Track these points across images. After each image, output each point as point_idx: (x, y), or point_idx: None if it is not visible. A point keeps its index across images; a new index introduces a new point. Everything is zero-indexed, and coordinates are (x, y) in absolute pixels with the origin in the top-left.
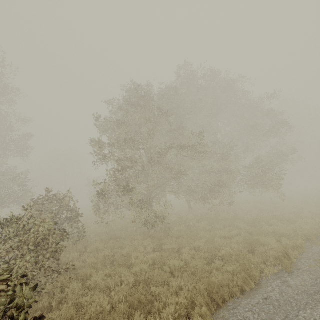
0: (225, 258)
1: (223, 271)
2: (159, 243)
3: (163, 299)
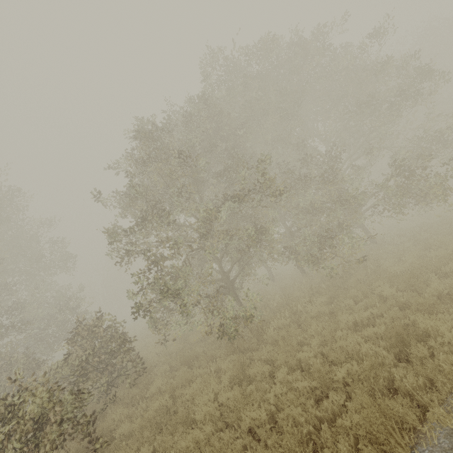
0: (349, 384)
1: (339, 426)
2: (239, 367)
3: None
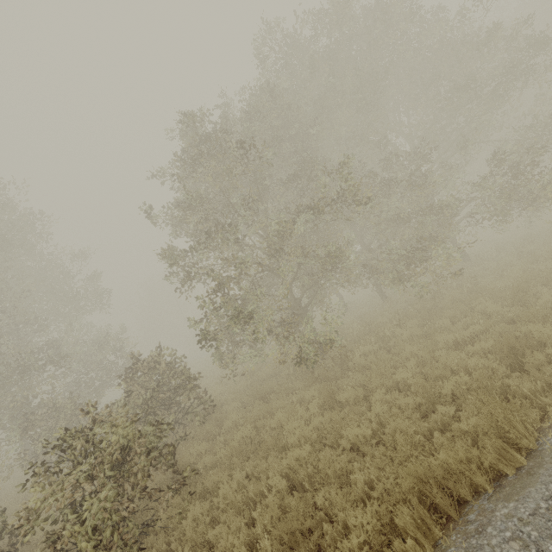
0: (458, 396)
1: (454, 431)
2: (328, 393)
3: (339, 515)
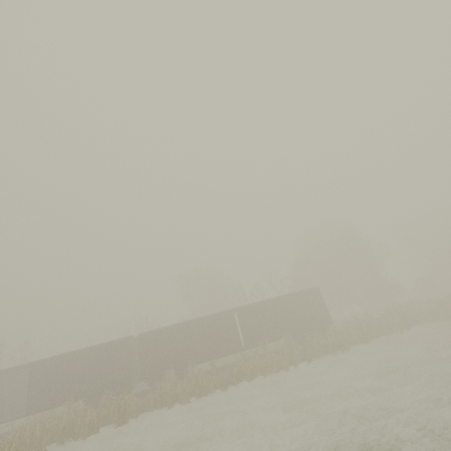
0: None
1: None
2: None
3: None
